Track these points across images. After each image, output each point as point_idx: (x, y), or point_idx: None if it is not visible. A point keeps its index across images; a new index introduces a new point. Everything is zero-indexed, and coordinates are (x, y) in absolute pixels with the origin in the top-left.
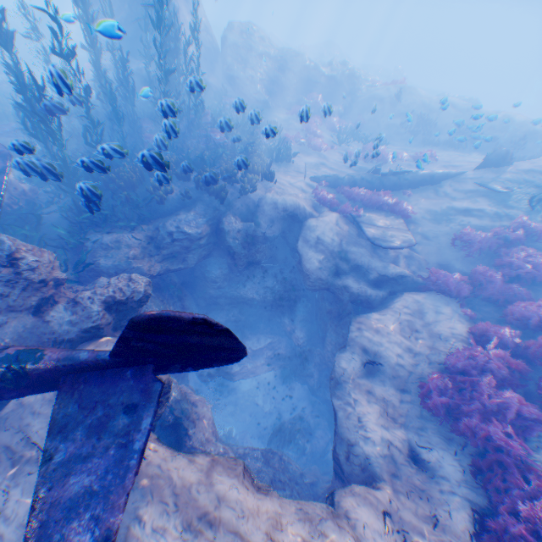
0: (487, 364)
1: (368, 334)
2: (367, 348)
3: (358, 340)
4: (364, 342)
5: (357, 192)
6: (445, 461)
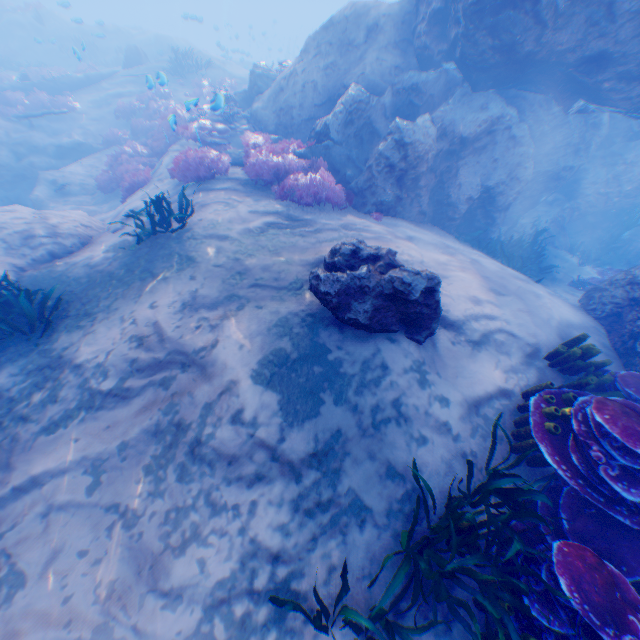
0: (131, 155)
1: (52, 173)
2: (53, 180)
3: (42, 176)
4: (49, 177)
5: (12, 97)
6: (118, 202)
